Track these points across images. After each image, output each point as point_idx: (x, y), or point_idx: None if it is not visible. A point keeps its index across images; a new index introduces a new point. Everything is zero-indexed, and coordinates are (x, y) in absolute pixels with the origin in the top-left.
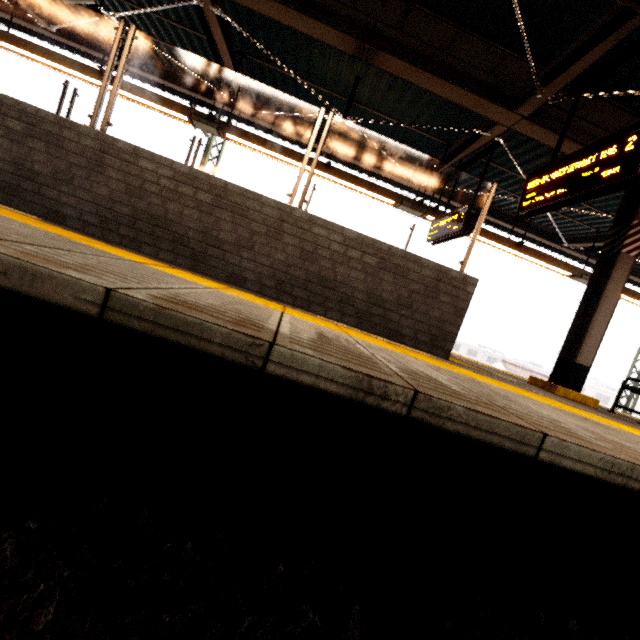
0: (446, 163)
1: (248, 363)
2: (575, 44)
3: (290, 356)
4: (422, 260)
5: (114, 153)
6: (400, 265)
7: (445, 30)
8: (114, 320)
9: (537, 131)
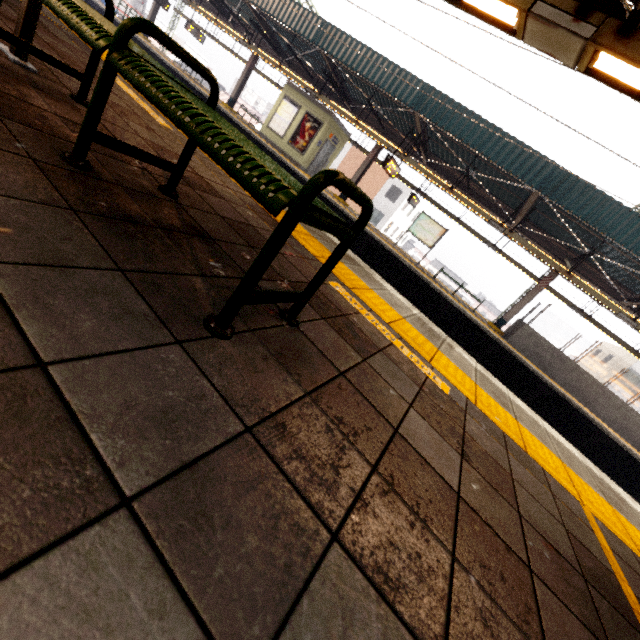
0: None
1: (636, 459)
2: None
3: None
4: None
5: (578, 370)
6: None
7: None
8: (623, 448)
9: None
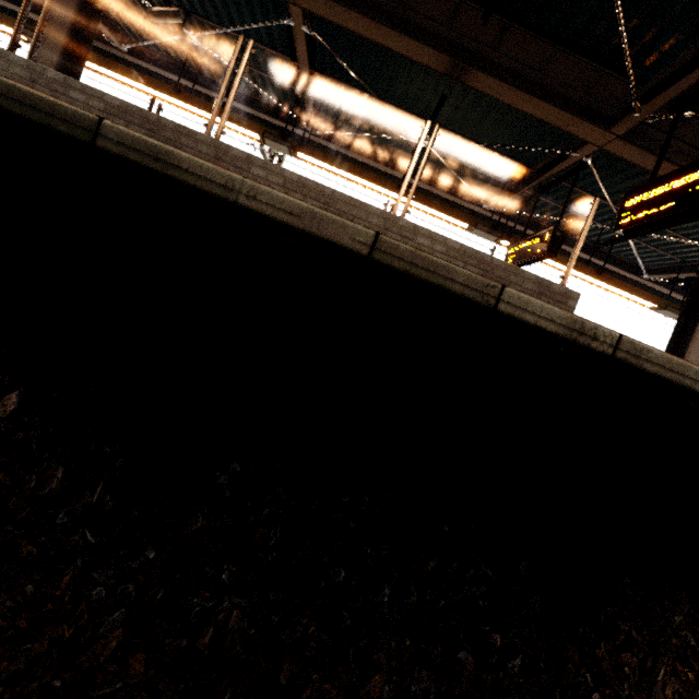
0: (526, 185)
1: (483, 302)
2: (677, 63)
3: (518, 297)
4: (524, 273)
5: (228, 160)
6: (502, 277)
7: (541, 49)
8: (379, 259)
9: (630, 151)
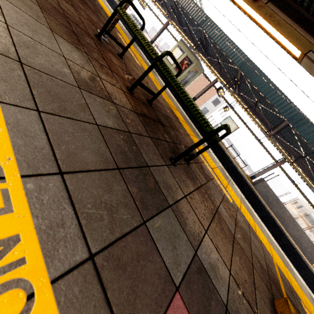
0: None
1: (300, 255)
2: None
3: (302, 257)
4: None
5: (284, 208)
6: None
7: None
8: (295, 249)
9: None
